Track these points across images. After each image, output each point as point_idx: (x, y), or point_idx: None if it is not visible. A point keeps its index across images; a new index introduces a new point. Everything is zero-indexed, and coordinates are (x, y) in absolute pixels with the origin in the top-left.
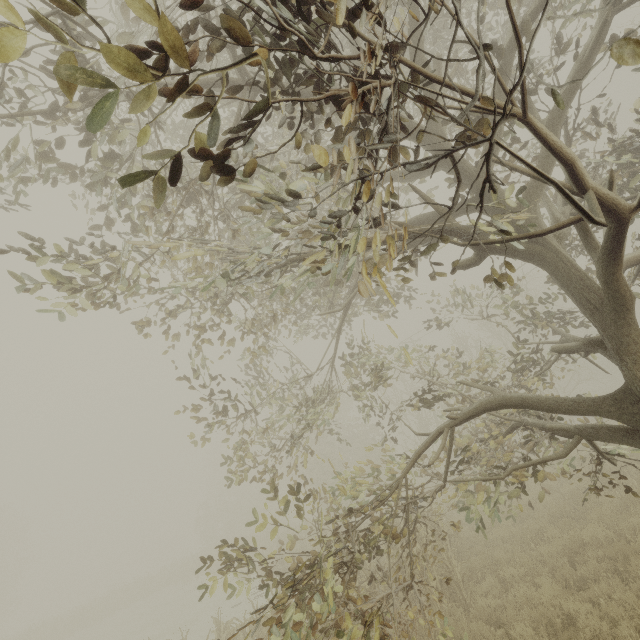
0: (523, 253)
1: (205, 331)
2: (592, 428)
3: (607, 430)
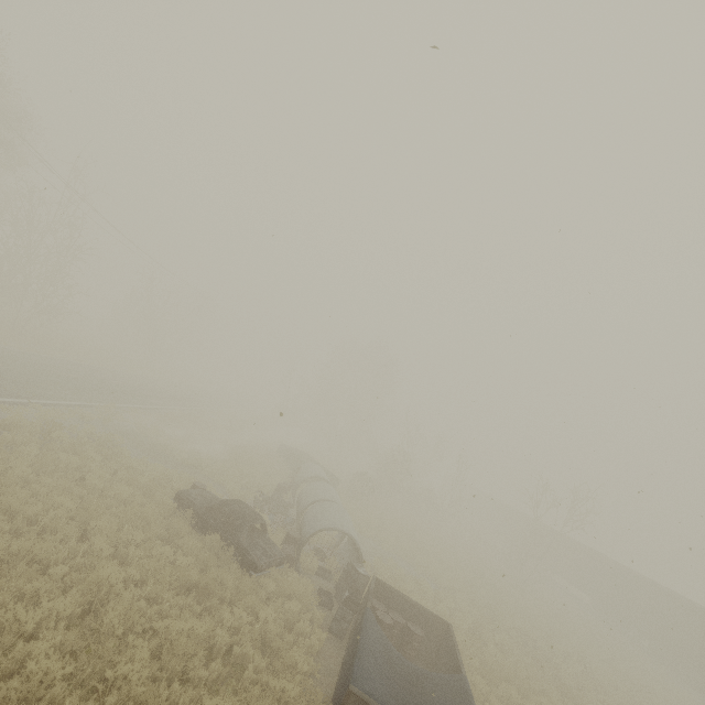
0: None
1: None
2: None
3: None
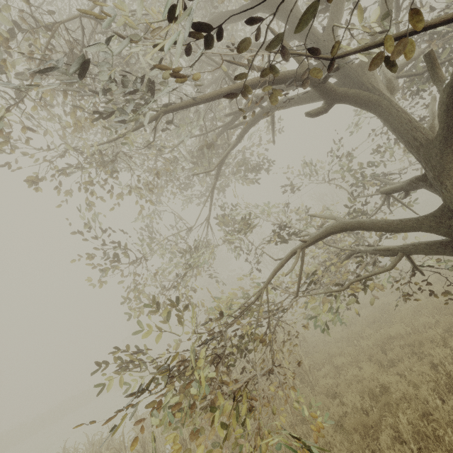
0: (364, 100)
1: (92, 183)
2: (412, 245)
3: (424, 245)
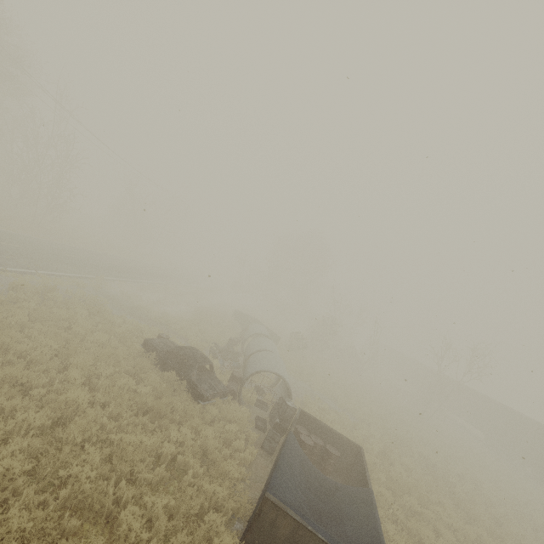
0: None
1: None
2: None
3: None
